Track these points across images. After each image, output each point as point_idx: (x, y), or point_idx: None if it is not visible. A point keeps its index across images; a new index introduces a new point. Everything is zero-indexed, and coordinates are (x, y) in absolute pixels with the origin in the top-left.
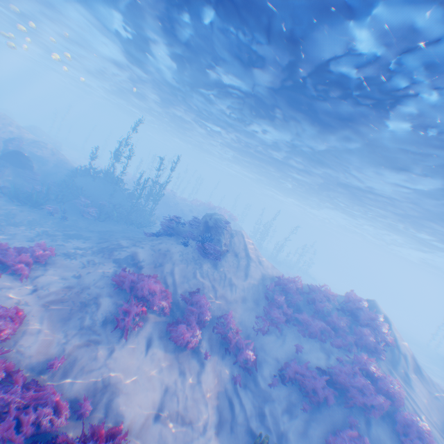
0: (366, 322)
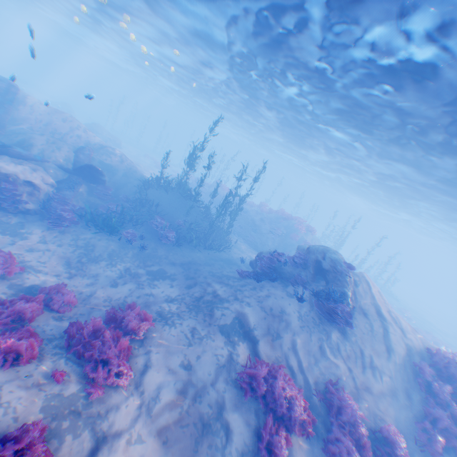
0: None
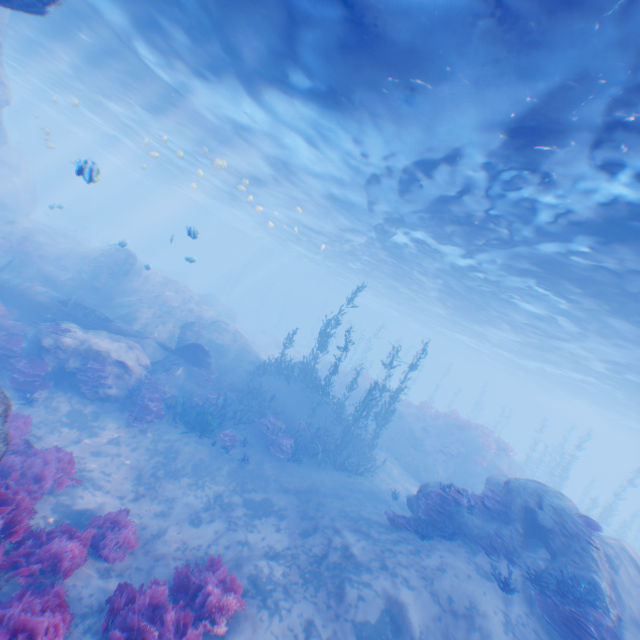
0: None
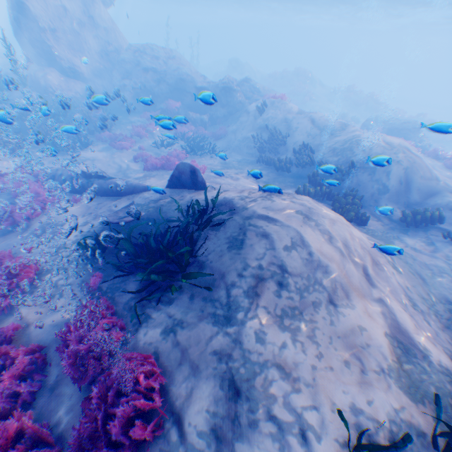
0: (301, 75)
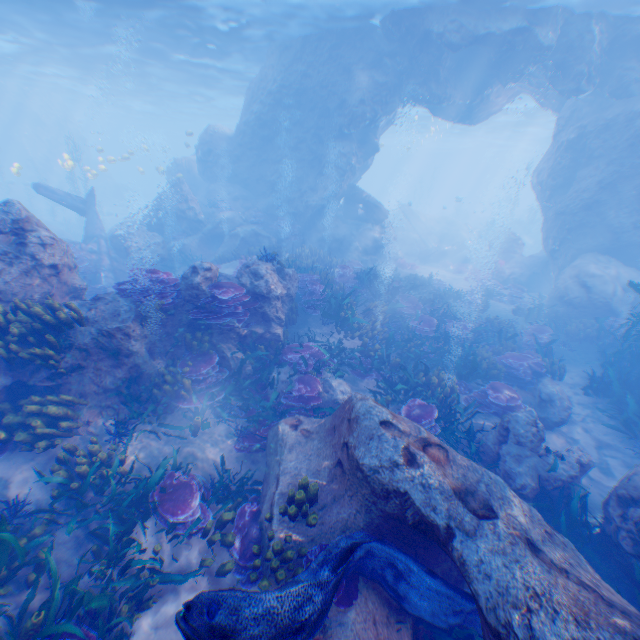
0: None
